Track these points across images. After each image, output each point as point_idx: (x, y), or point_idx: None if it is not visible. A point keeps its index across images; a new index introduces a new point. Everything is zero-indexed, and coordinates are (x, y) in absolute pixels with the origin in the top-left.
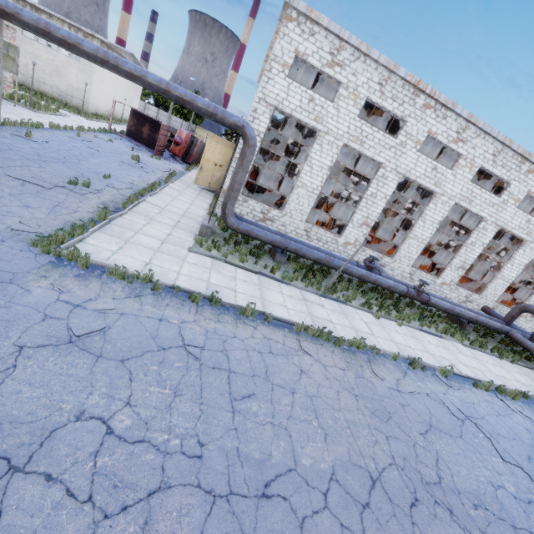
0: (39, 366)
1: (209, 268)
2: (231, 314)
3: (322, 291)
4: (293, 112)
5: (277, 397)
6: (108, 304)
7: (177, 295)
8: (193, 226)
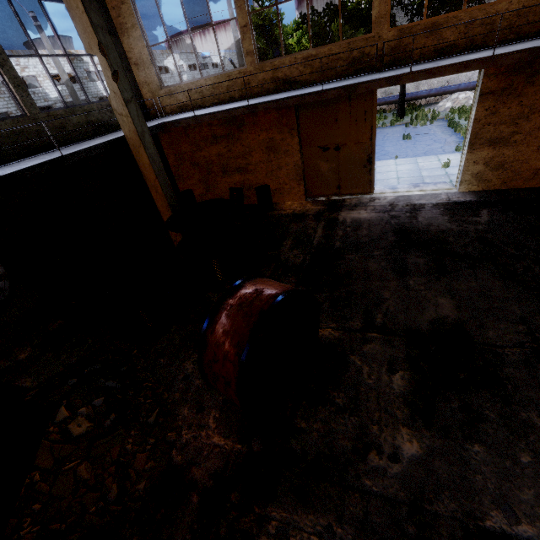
0: None
1: None
2: None
3: None
4: None
5: None
6: None
7: None
8: None
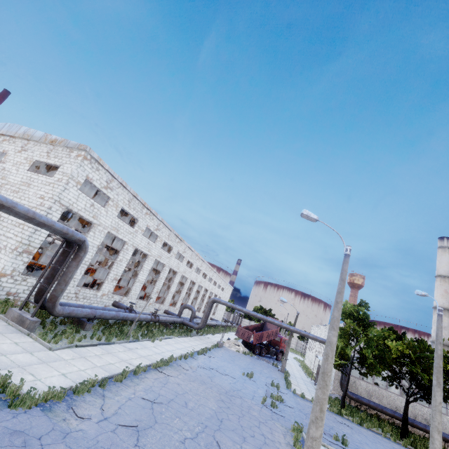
0: (152, 444)
1: (81, 356)
2: (134, 377)
3: (127, 339)
4: (79, 211)
5: (188, 397)
6: (112, 407)
7: (109, 383)
8: (4, 324)
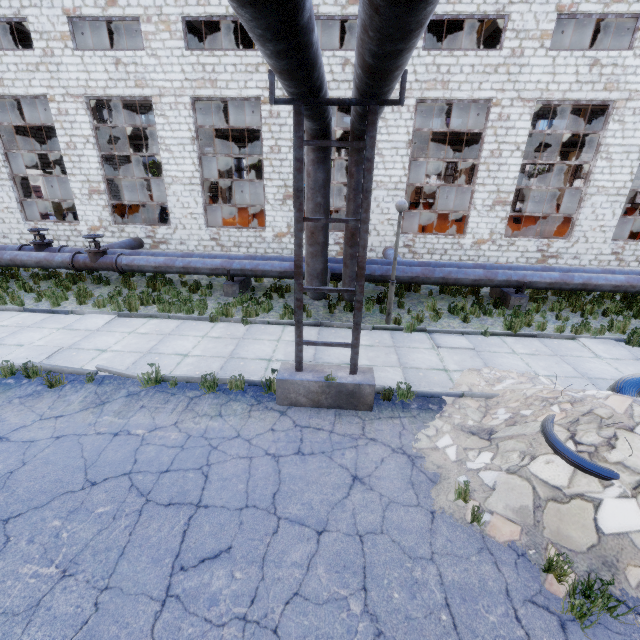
0: None
1: None
2: None
3: None
4: None
5: None
6: None
7: None
8: None
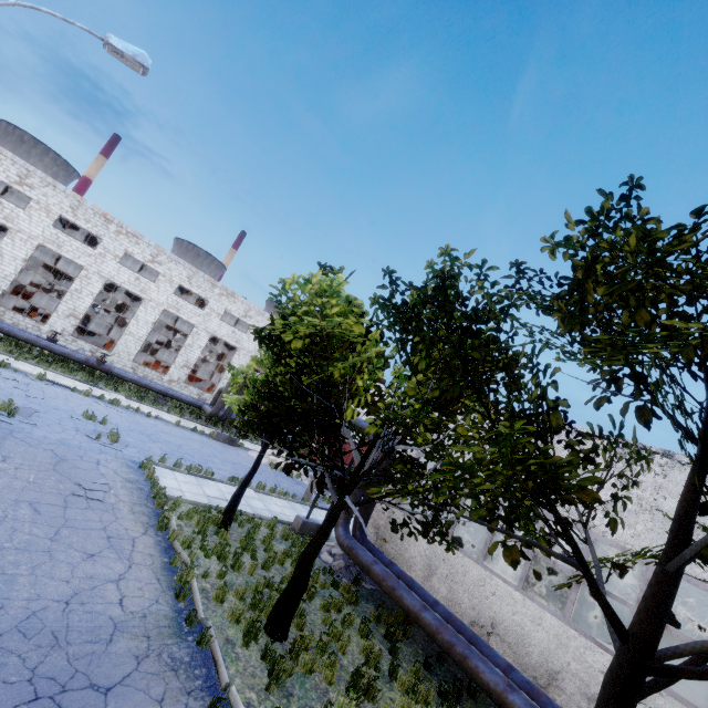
0: None
1: None
2: None
3: None
4: None
5: None
6: None
7: None
8: None
